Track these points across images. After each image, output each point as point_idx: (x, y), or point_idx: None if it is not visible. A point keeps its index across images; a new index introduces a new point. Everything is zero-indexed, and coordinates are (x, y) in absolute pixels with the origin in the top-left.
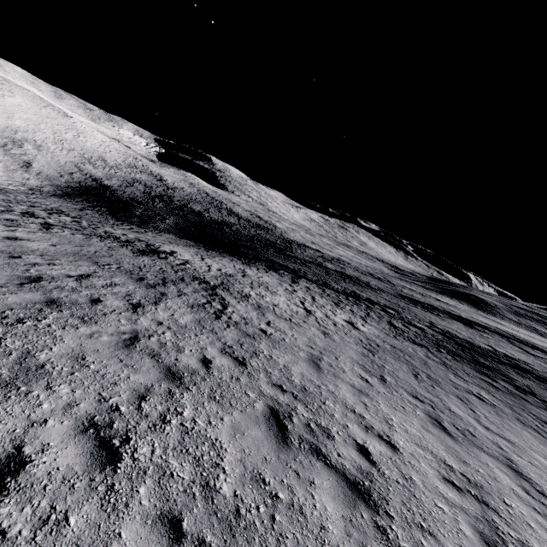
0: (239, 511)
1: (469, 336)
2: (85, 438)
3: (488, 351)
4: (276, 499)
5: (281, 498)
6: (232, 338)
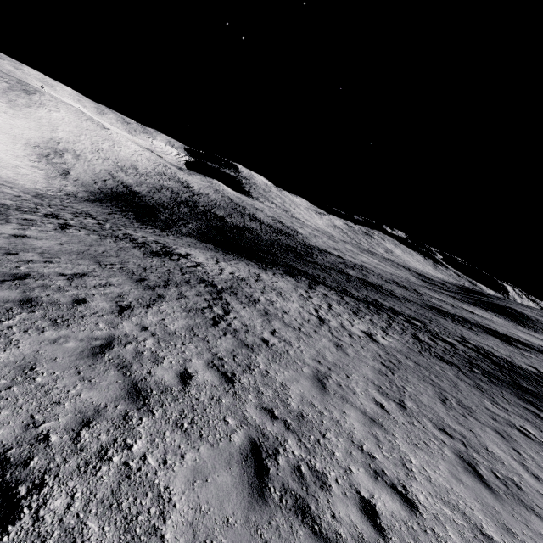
0: None
1: (508, 354)
2: None
3: (531, 373)
4: None
5: None
6: (225, 348)
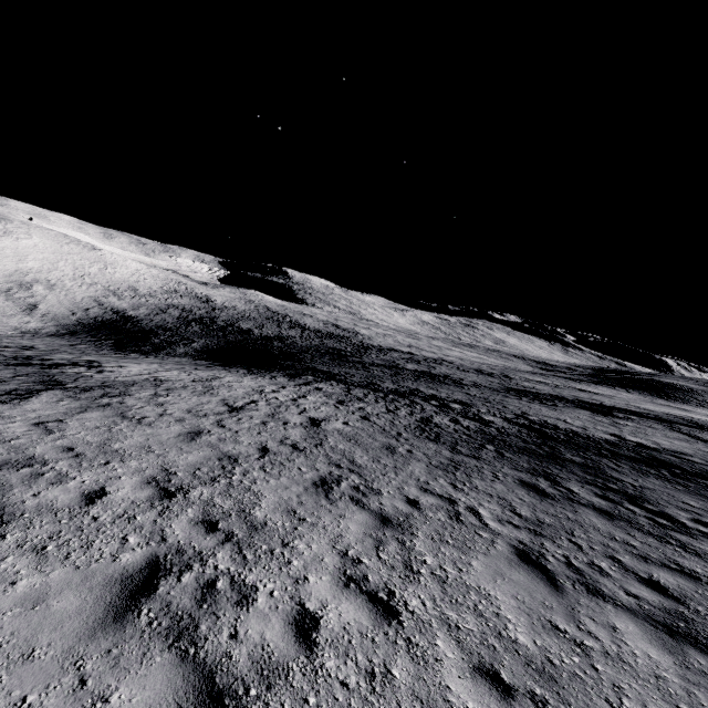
0: None
1: (585, 425)
2: None
3: (602, 442)
4: None
5: None
6: None
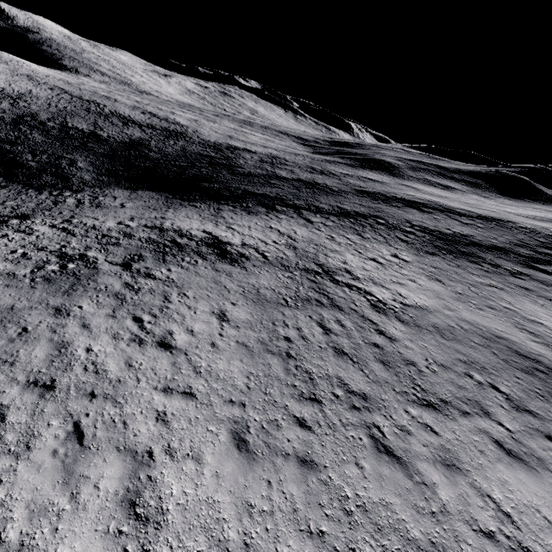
0: None
1: (433, 224)
2: (524, 413)
3: (454, 236)
4: None
5: None
6: (426, 325)
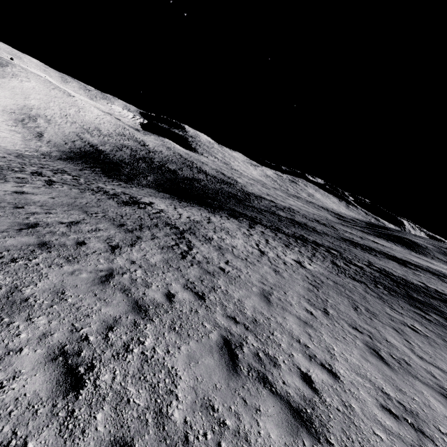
0: (188, 438)
1: (403, 274)
2: (53, 366)
3: (420, 287)
4: (223, 426)
5: (228, 425)
6: (194, 275)
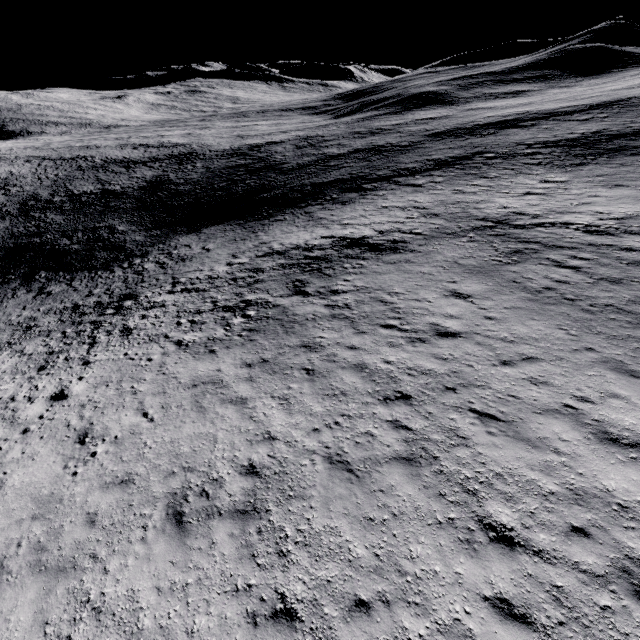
0: None
1: (549, 135)
2: None
3: (585, 138)
4: None
5: None
6: None
